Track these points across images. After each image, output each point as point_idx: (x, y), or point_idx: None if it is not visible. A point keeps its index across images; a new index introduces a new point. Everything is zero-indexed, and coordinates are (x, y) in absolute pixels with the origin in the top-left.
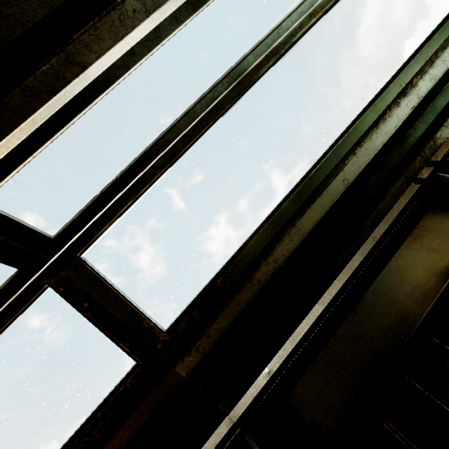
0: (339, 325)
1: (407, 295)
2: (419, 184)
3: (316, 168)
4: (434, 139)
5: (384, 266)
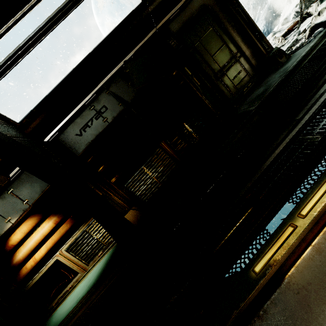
0: (180, 13)
1: (194, 9)
2: None
3: None
4: None
5: (192, 1)
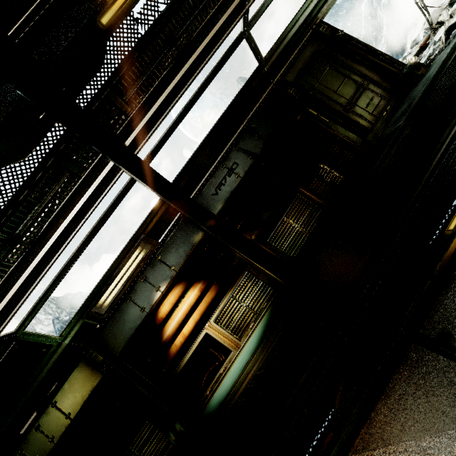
0: (293, 65)
1: (306, 57)
2: (312, 31)
3: (294, 19)
4: (317, 17)
5: (303, 51)
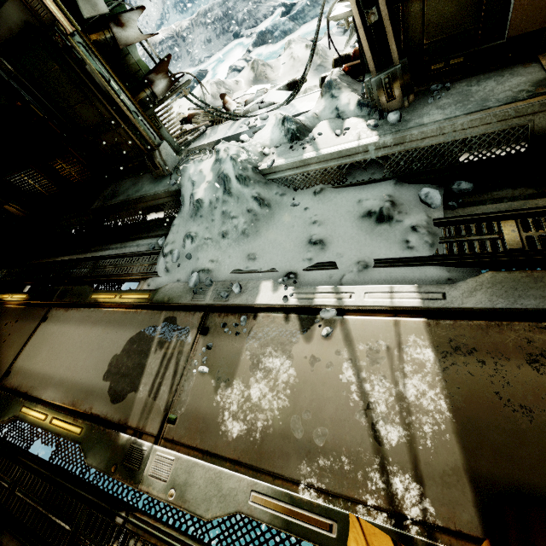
0: None
1: (12, 23)
2: None
3: None
4: None
5: (3, 6)
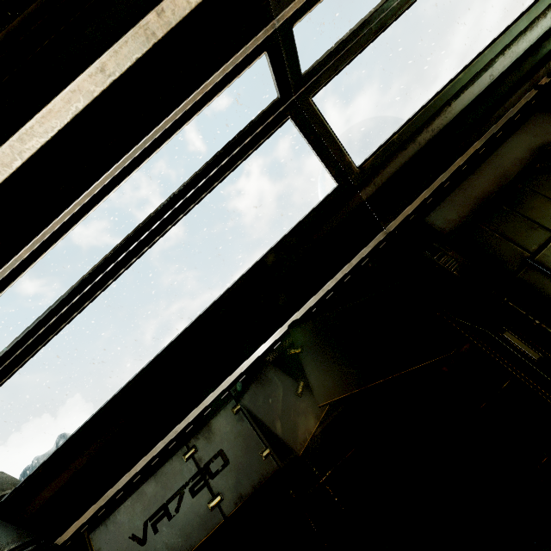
0: (462, 182)
1: (510, 163)
2: (536, 91)
3: (475, 61)
4: None
5: (499, 147)
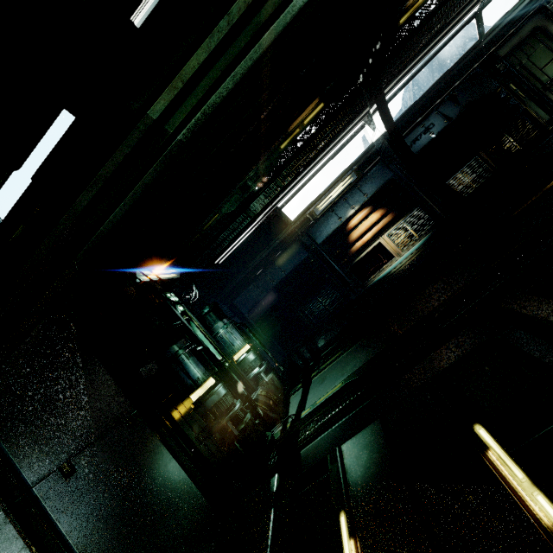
0: (510, 40)
1: (524, 33)
2: (539, 6)
3: None
4: None
5: (523, 27)
